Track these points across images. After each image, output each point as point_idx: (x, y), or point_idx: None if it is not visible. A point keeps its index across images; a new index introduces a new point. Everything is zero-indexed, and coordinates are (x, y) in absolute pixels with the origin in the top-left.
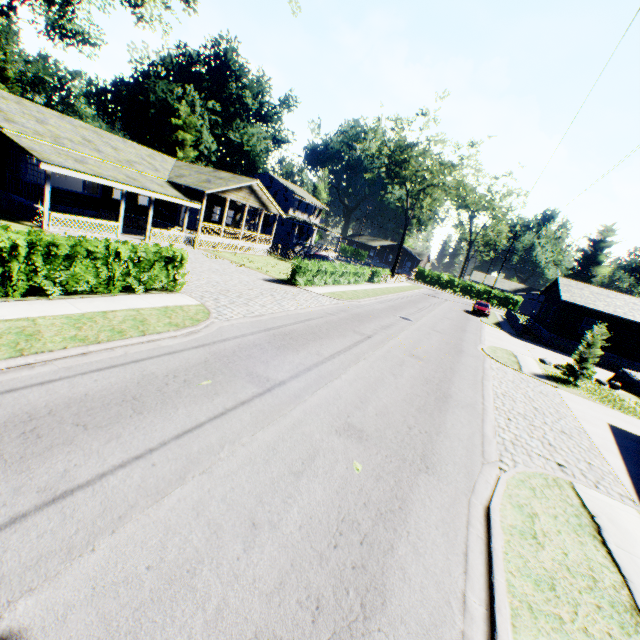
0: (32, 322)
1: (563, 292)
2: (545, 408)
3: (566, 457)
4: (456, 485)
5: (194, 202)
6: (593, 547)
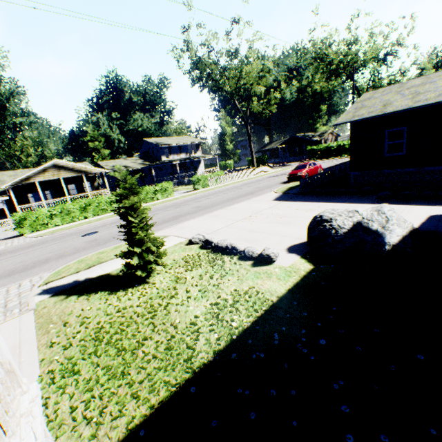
0: None
1: (347, 112)
2: None
3: None
4: None
5: None
6: None
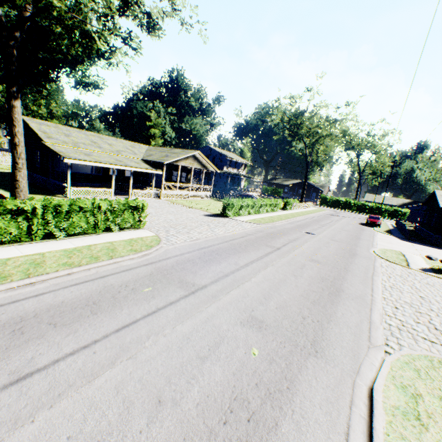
0: (42, 255)
1: (441, 201)
2: (431, 297)
3: None
4: (342, 367)
5: (158, 170)
6: None
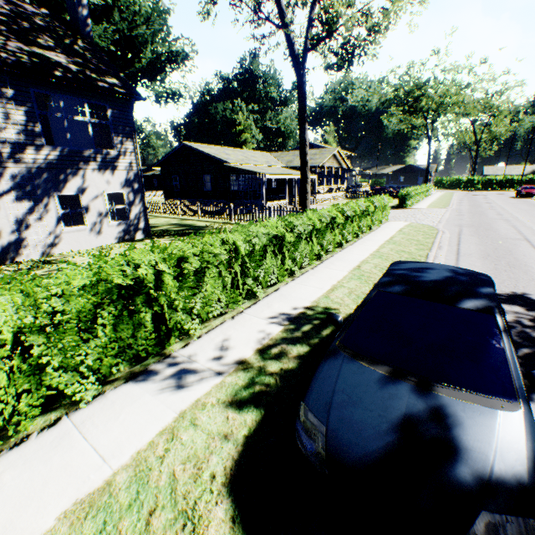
0: (397, 237)
1: None
2: None
3: None
4: None
5: (313, 175)
6: None
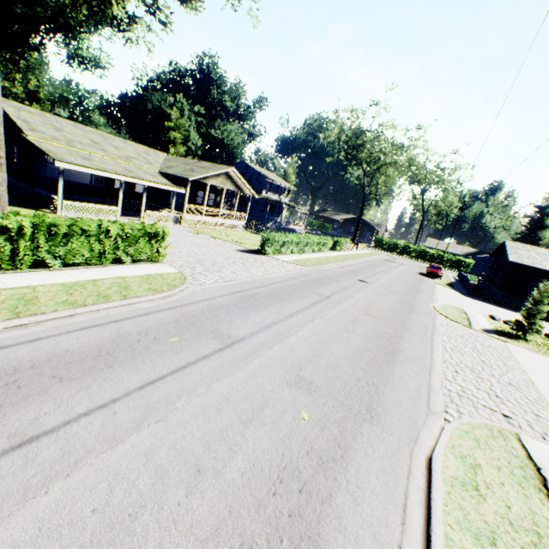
0: (32, 289)
1: (510, 254)
2: (493, 361)
3: (513, 408)
4: (399, 435)
5: (180, 188)
6: (538, 500)
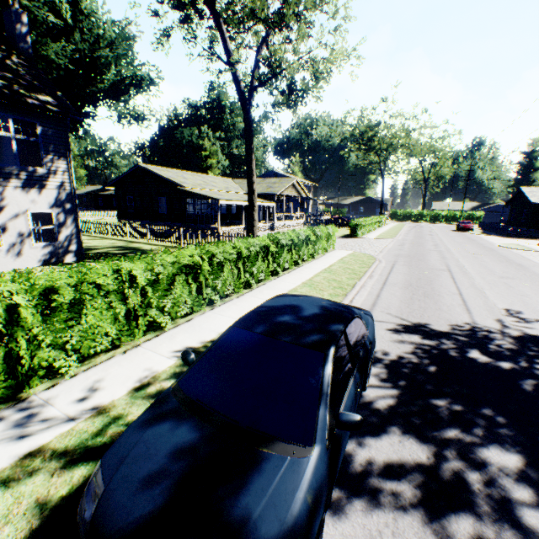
0: (336, 265)
1: (530, 197)
2: None
3: None
4: None
5: (272, 202)
6: None
